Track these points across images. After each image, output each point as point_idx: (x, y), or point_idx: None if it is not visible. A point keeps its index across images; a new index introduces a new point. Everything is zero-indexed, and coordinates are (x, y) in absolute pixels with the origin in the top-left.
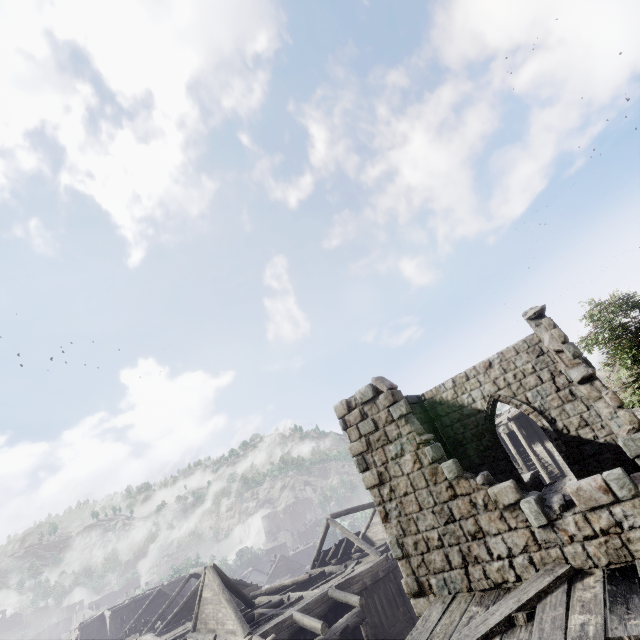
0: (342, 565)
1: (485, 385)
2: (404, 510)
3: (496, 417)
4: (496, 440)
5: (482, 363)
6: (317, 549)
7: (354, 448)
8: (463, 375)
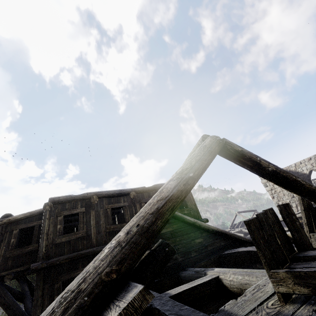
0: (243, 228)
1: (307, 165)
2: (279, 195)
3: (315, 179)
4: (310, 183)
5: (307, 158)
6: (231, 223)
7: (263, 181)
8: (299, 162)
